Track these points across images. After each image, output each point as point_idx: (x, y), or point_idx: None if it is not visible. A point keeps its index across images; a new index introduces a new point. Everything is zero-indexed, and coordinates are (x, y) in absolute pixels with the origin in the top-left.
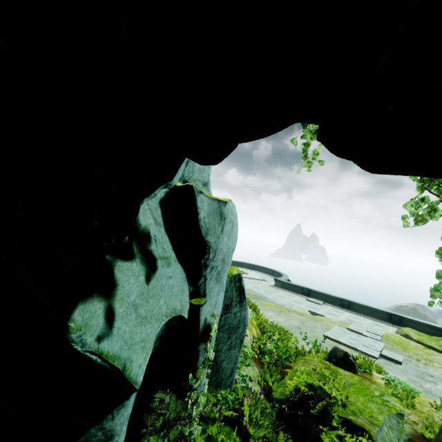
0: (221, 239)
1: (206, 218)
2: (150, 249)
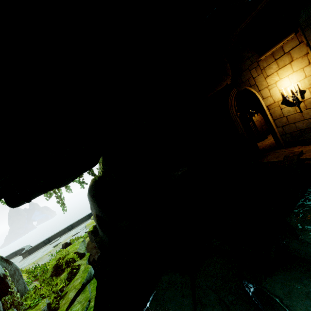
0: None
1: None
2: None
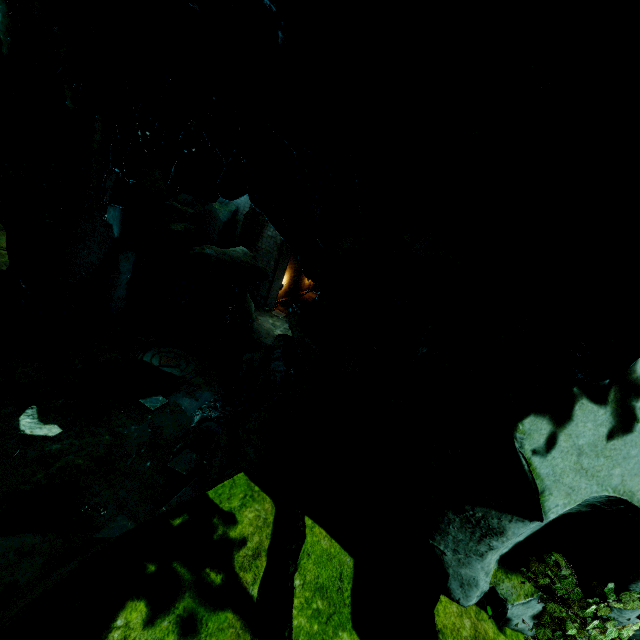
0: None
1: None
2: (634, 405)
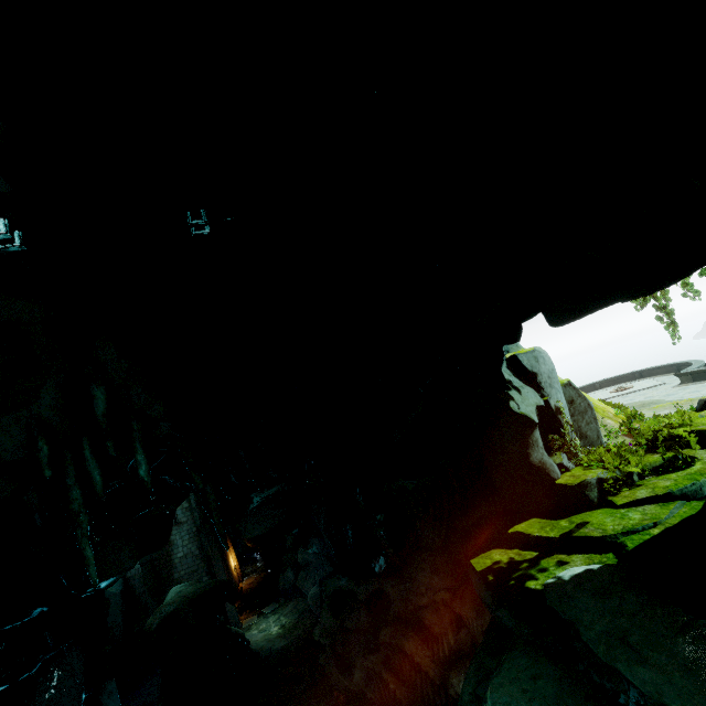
0: (541, 368)
1: (528, 363)
2: (514, 385)
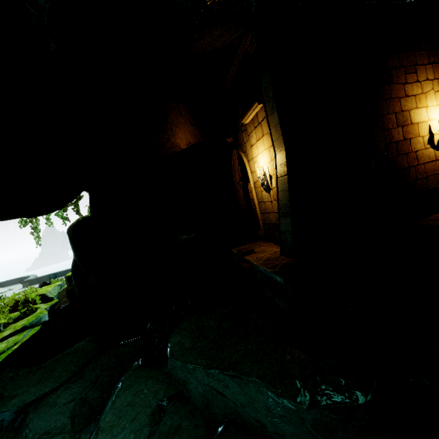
0: None
1: None
2: None
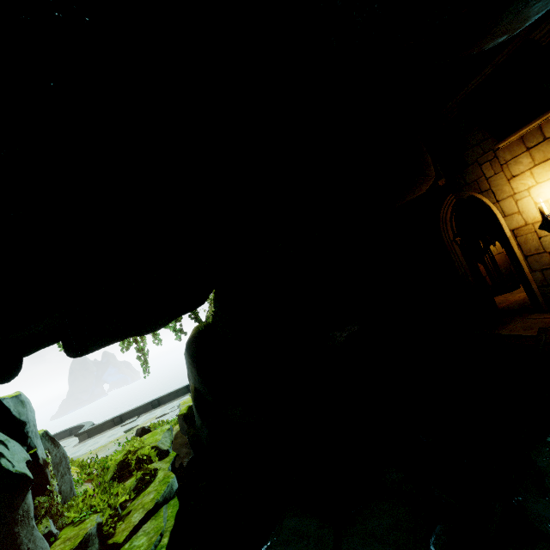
0: (29, 415)
1: (15, 409)
2: None
